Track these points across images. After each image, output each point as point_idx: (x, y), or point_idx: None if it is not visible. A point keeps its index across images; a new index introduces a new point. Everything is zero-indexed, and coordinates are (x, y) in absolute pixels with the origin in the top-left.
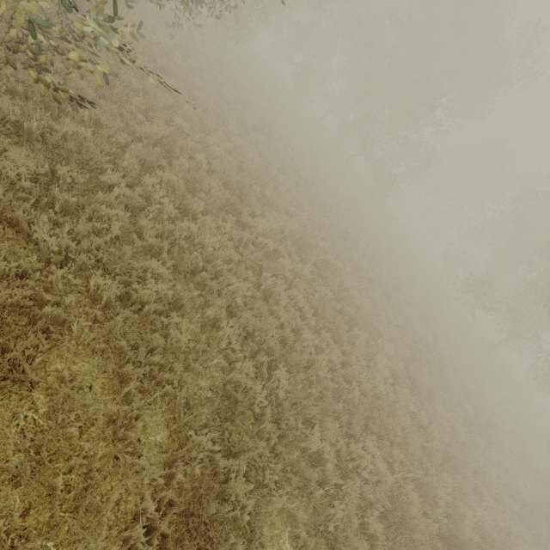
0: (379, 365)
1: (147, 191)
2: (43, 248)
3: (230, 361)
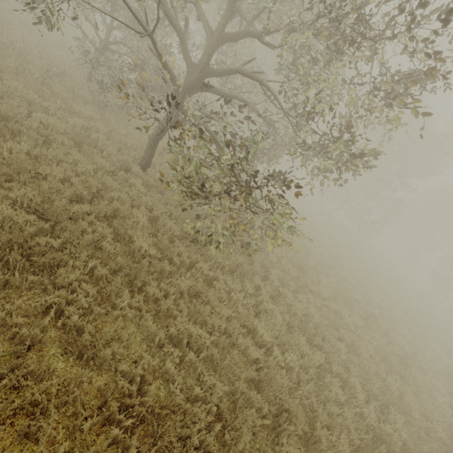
0: (438, 402)
1: (272, 285)
2: (259, 338)
3: (356, 406)
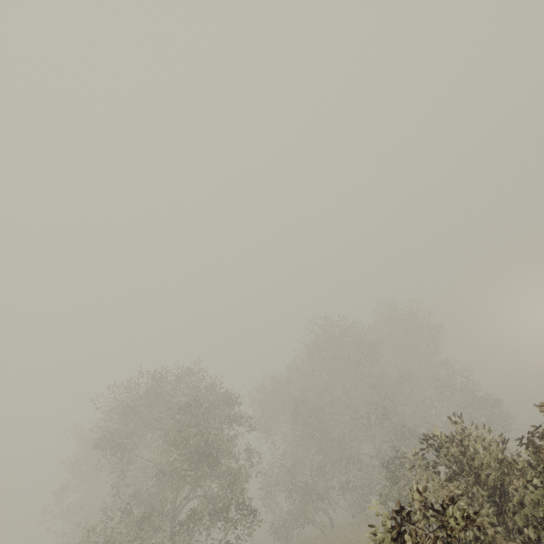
0: None
1: None
2: None
3: None
